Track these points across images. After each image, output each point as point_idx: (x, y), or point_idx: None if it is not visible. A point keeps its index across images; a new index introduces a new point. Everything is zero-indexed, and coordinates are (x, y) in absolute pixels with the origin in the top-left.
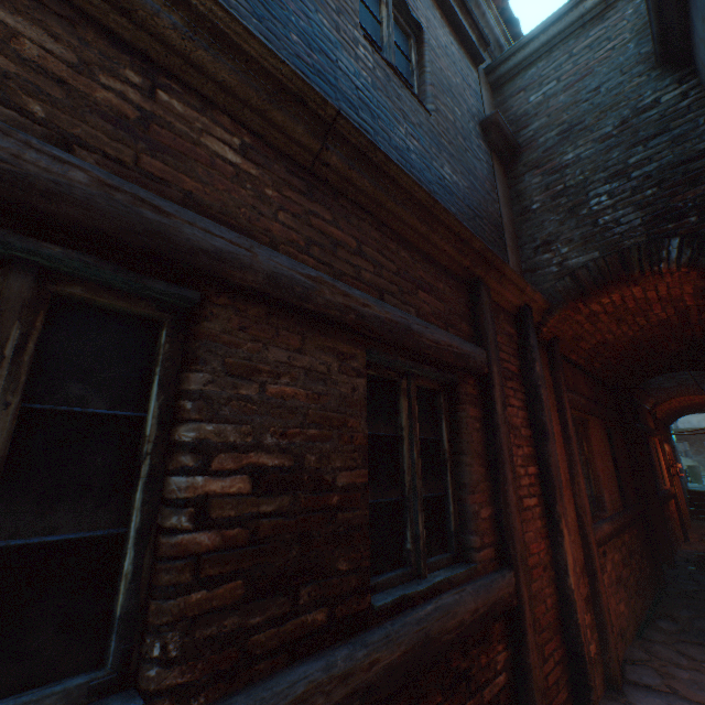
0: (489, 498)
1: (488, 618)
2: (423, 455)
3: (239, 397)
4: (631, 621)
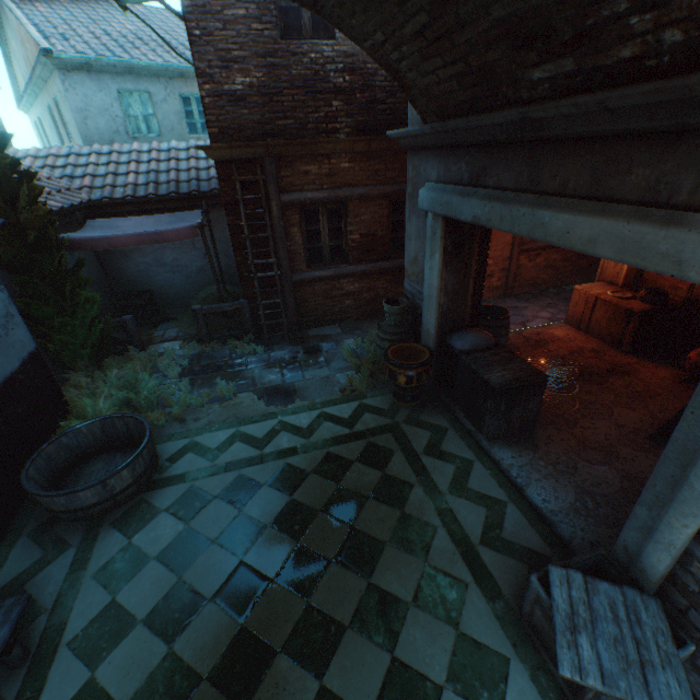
0: None
1: None
2: None
3: (356, 222)
4: (552, 284)
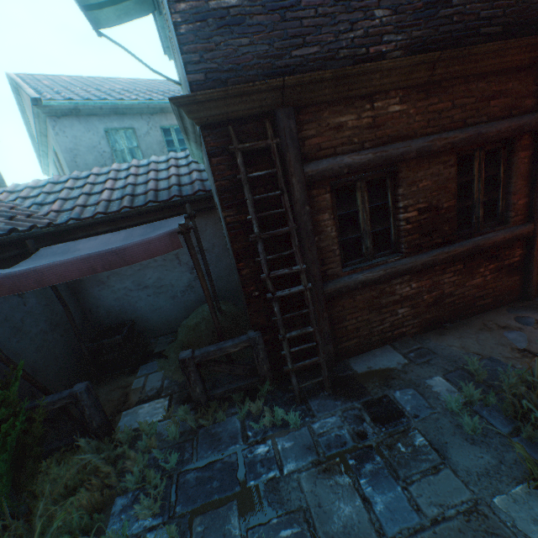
0: (526, 195)
1: (510, 241)
2: (486, 184)
3: (411, 192)
4: None
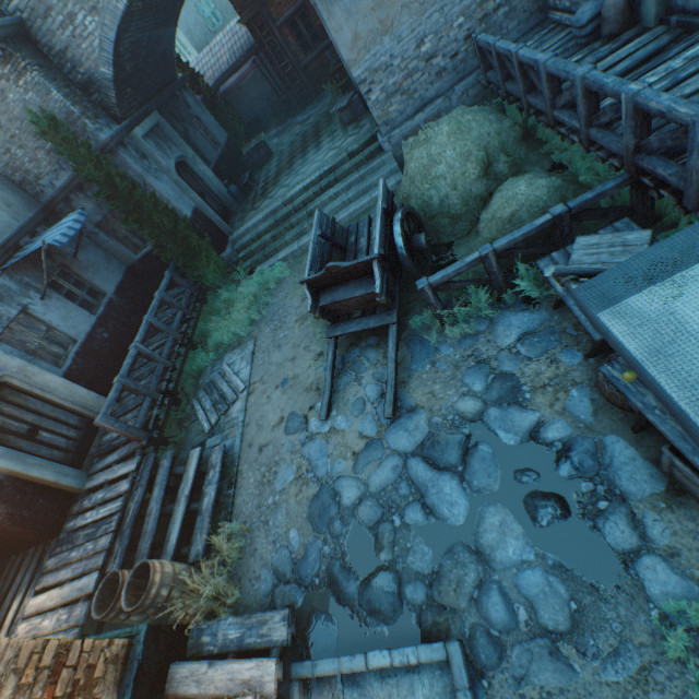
0: None
1: None
2: None
3: (314, 15)
4: None
